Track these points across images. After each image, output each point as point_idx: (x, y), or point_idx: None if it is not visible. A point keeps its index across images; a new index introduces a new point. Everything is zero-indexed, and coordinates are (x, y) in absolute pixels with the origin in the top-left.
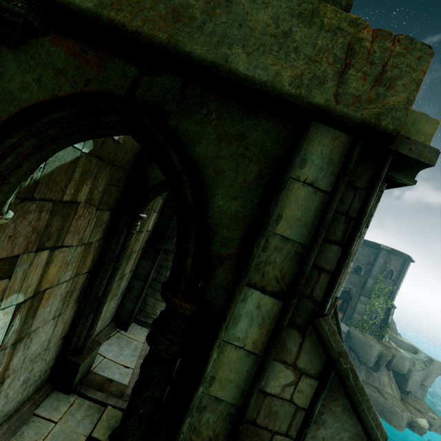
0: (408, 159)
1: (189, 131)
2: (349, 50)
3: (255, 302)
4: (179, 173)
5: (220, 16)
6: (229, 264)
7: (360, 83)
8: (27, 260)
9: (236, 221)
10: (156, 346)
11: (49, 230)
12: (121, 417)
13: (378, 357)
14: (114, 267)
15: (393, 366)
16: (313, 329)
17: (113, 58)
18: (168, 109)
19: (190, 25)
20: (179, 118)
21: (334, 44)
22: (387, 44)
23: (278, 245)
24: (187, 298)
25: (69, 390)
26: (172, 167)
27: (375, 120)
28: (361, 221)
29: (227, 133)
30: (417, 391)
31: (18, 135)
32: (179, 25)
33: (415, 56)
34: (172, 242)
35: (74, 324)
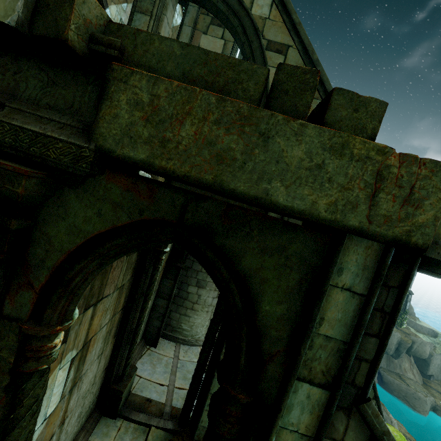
0: (437, 260)
1: (234, 248)
2: (378, 175)
3: (305, 393)
4: (228, 284)
5: (258, 155)
6: (279, 359)
7: (389, 204)
8: (78, 321)
9: (282, 322)
10: (218, 428)
11: (93, 290)
12: (165, 437)
13: (398, 344)
14: (144, 300)
15: (414, 352)
16: (358, 411)
17: (162, 189)
18: (214, 229)
19: (232, 165)
20: (225, 237)
21: (364, 172)
22: (413, 168)
23: (322, 344)
24: (243, 387)
25: (116, 415)
26: (221, 277)
27: (406, 237)
28: (395, 317)
29: (268, 246)
30: (439, 374)
31: (85, 260)
32: (222, 166)
33: (440, 178)
34: (190, 258)
35: (114, 356)
